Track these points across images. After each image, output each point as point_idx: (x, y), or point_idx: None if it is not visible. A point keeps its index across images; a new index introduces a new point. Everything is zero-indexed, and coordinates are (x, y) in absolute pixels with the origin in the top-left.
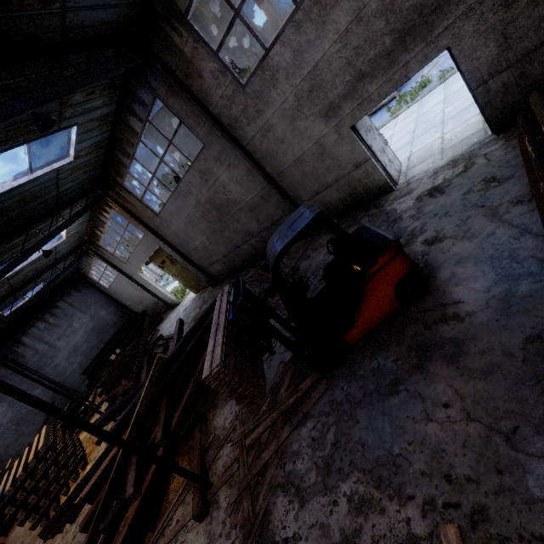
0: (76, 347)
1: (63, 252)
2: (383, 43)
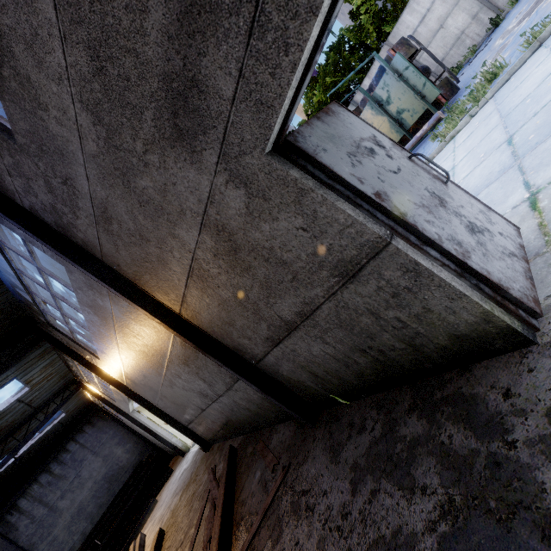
0: (81, 506)
1: (44, 398)
2: None
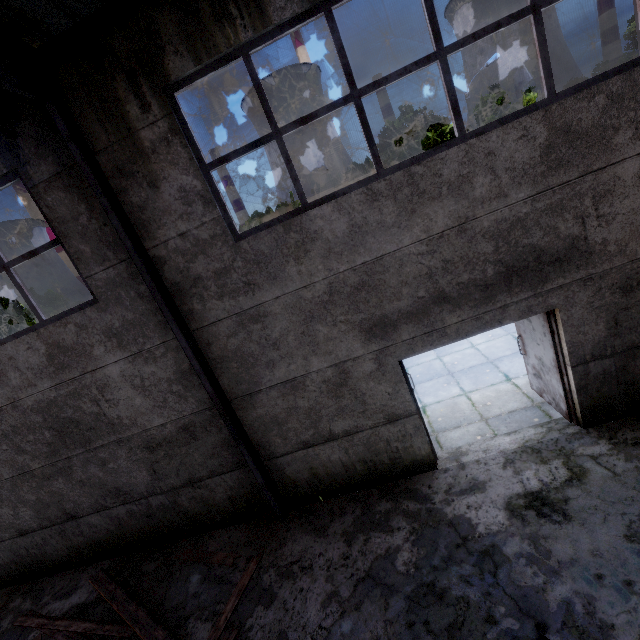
0: None
1: None
2: (483, 271)
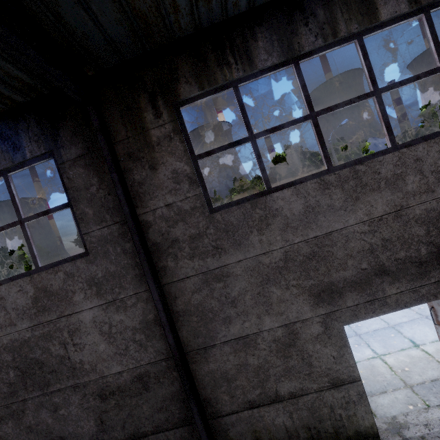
0: None
1: None
2: (417, 250)
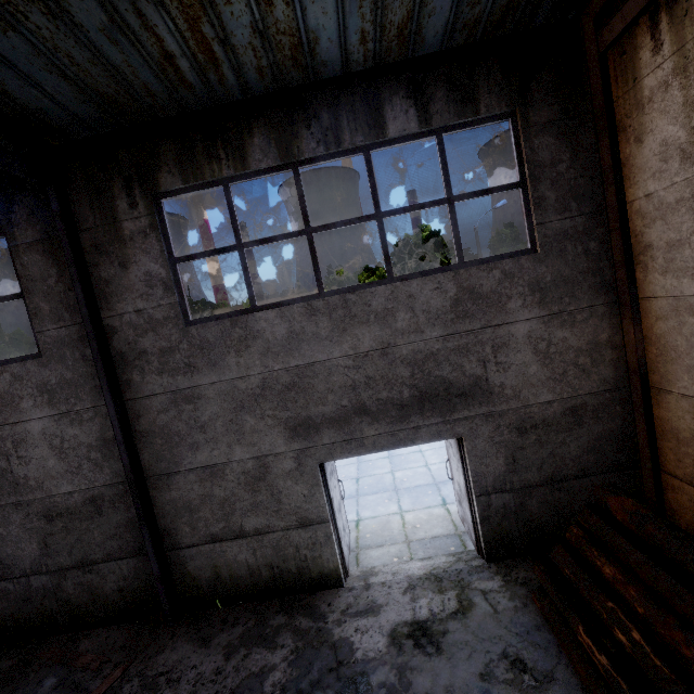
0: None
1: None
2: (401, 392)
